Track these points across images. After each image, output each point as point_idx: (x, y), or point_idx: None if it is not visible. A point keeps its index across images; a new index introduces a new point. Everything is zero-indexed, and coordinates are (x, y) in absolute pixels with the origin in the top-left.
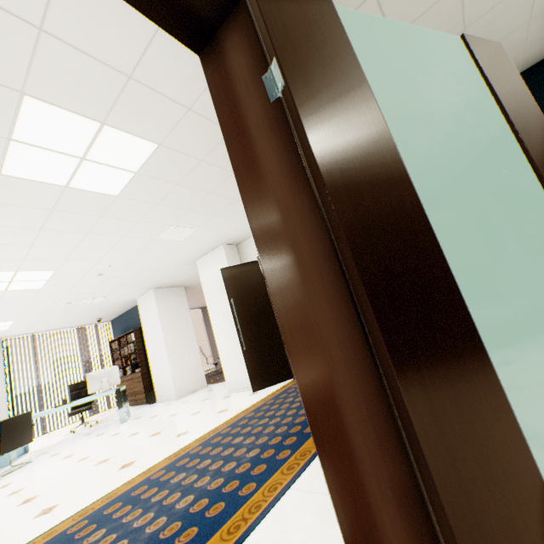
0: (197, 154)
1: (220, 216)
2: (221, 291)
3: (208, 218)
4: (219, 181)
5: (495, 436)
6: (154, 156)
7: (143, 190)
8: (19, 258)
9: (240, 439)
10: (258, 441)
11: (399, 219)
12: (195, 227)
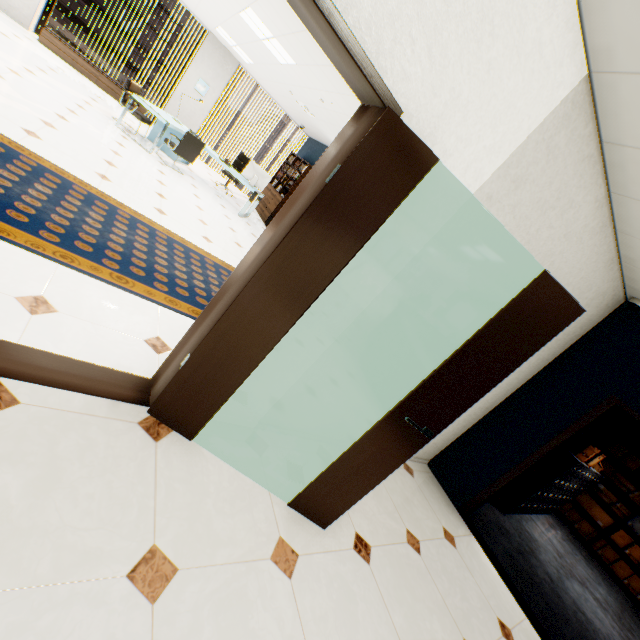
0: None
1: None
2: None
3: None
4: None
5: (236, 364)
6: None
7: None
8: (281, 31)
9: None
10: None
11: (299, 285)
12: None
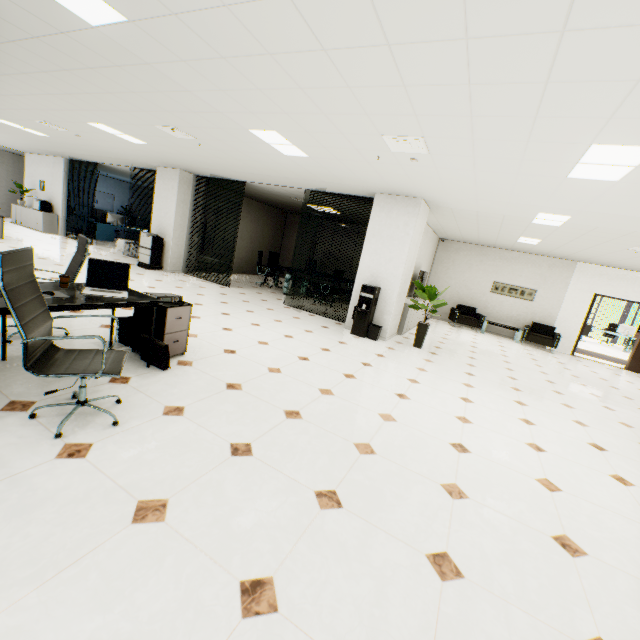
0: None
1: None
2: None
3: None
4: None
5: None
6: None
7: None
8: None
9: None
10: None
11: None
12: None
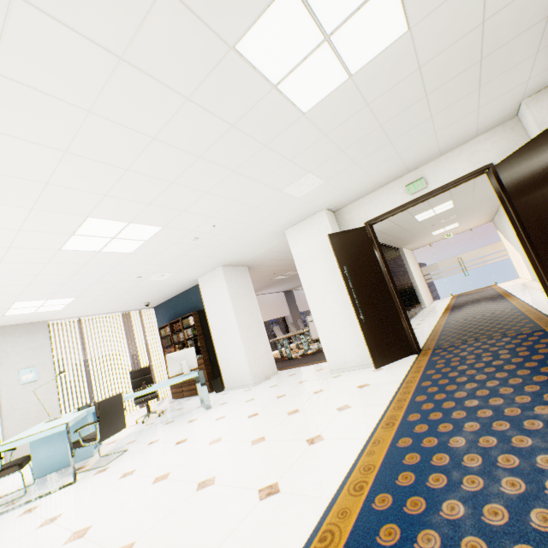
0: (424, 55)
1: (357, 165)
2: (321, 261)
3: (345, 167)
4: (402, 108)
5: None
6: (387, 50)
7: (332, 109)
8: (145, 202)
9: (476, 402)
10: (520, 400)
11: None
12: (324, 179)
